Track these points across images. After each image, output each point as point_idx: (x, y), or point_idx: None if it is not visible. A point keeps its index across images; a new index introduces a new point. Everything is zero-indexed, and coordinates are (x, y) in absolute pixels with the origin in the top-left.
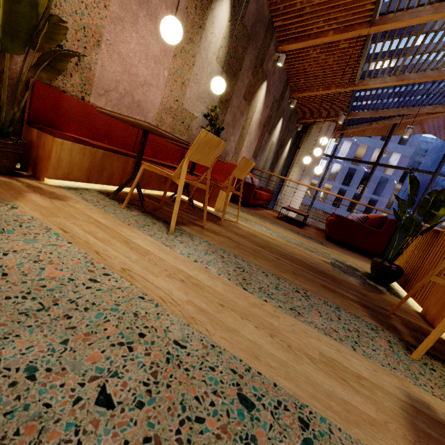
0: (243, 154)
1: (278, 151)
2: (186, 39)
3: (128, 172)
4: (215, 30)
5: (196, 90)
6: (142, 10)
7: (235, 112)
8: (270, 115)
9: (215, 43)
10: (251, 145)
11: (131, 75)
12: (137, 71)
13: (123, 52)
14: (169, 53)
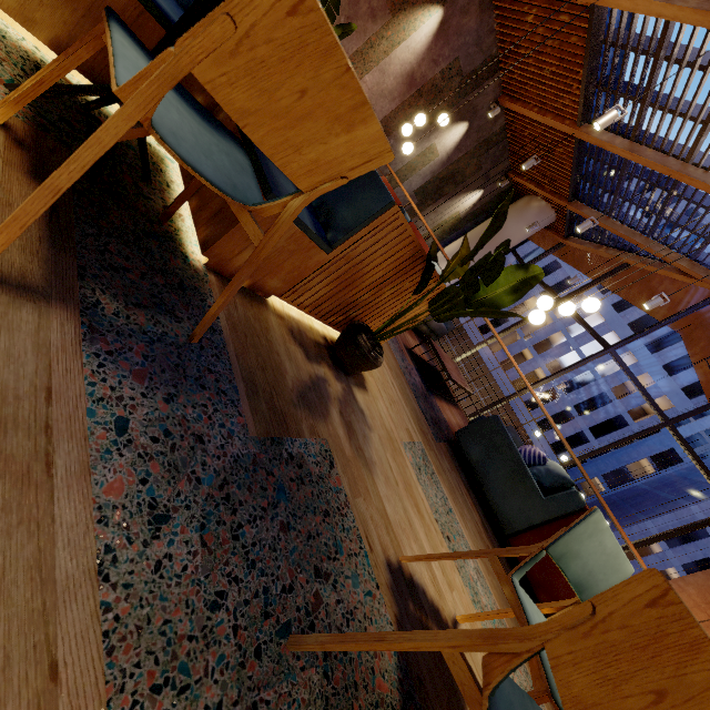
0: None
1: (444, 183)
2: None
3: None
4: None
5: None
6: None
7: None
8: (440, 87)
9: None
10: (381, 98)
11: None
12: None
13: None
14: None
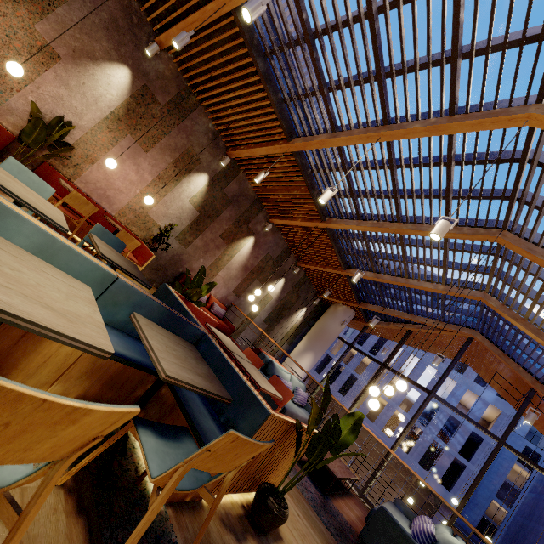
0: (218, 282)
1: (281, 310)
2: (162, 182)
3: (66, 217)
4: (191, 186)
5: (164, 210)
6: (130, 160)
7: (208, 242)
8: (263, 266)
9: (190, 192)
10: (231, 280)
11: (109, 182)
12: (115, 182)
13: (108, 171)
14: (144, 183)
